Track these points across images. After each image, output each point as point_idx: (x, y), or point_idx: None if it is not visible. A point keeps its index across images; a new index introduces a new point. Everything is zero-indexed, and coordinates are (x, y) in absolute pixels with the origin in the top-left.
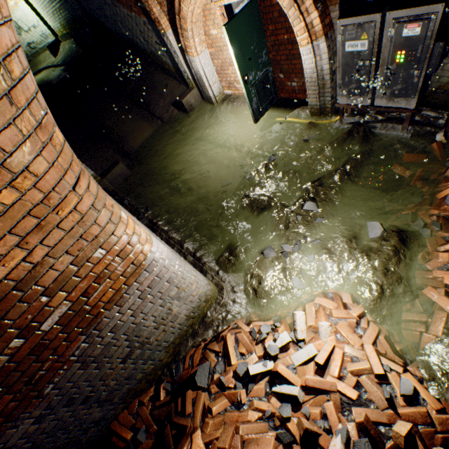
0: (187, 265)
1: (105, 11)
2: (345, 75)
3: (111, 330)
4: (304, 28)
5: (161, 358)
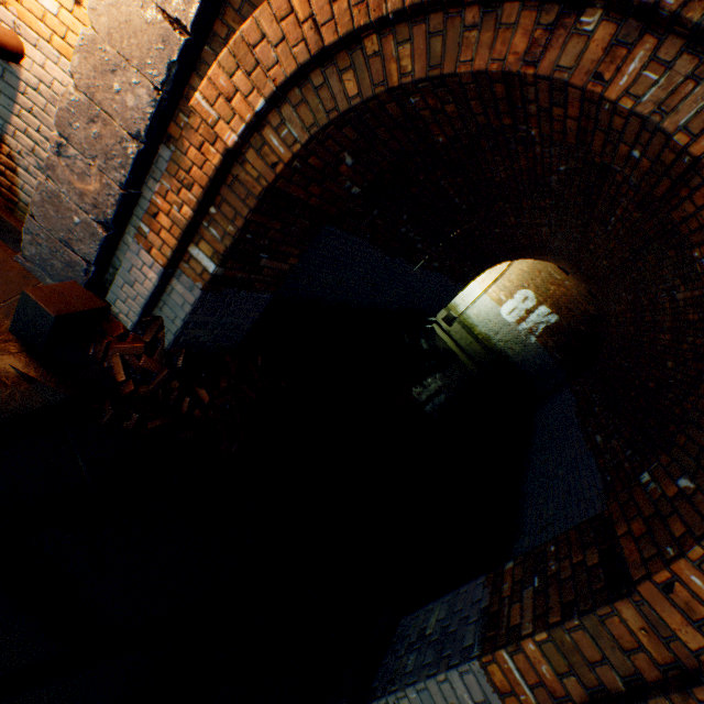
0: None
1: None
2: None
3: None
4: None
5: None
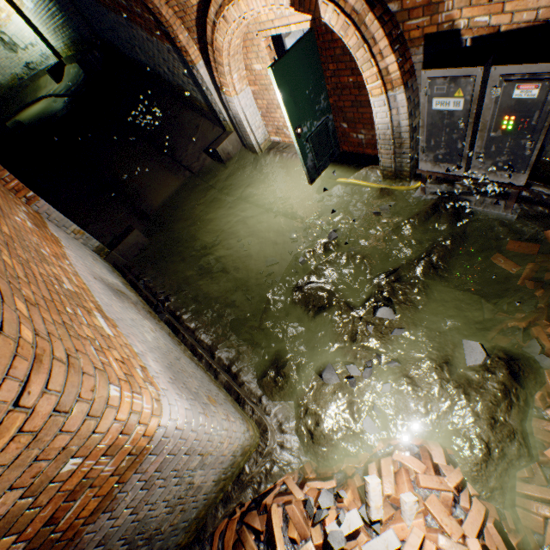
0: (216, 416)
1: (119, 33)
2: (431, 137)
3: (99, 542)
4: (376, 74)
5: (178, 541)
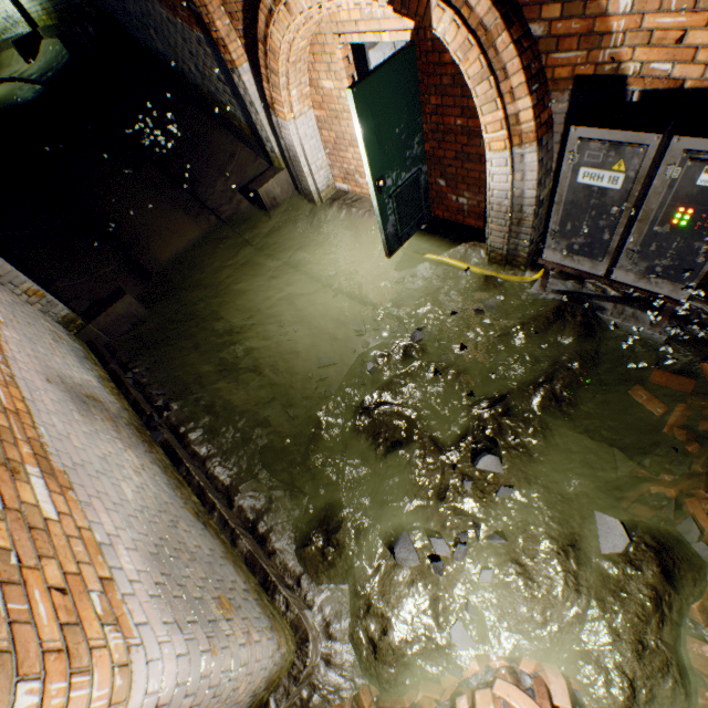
0: (230, 643)
1: (126, 3)
2: (568, 219)
3: None
4: (501, 121)
5: None
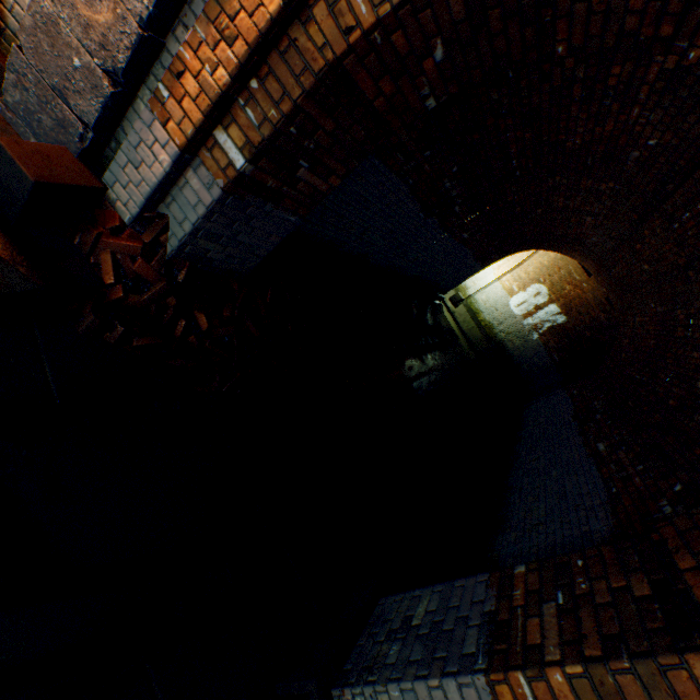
0: None
1: None
2: None
3: None
4: None
5: None
